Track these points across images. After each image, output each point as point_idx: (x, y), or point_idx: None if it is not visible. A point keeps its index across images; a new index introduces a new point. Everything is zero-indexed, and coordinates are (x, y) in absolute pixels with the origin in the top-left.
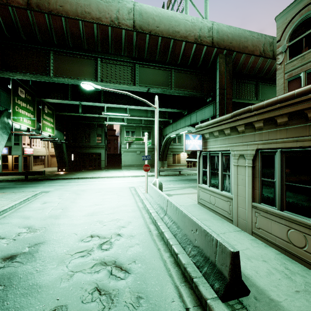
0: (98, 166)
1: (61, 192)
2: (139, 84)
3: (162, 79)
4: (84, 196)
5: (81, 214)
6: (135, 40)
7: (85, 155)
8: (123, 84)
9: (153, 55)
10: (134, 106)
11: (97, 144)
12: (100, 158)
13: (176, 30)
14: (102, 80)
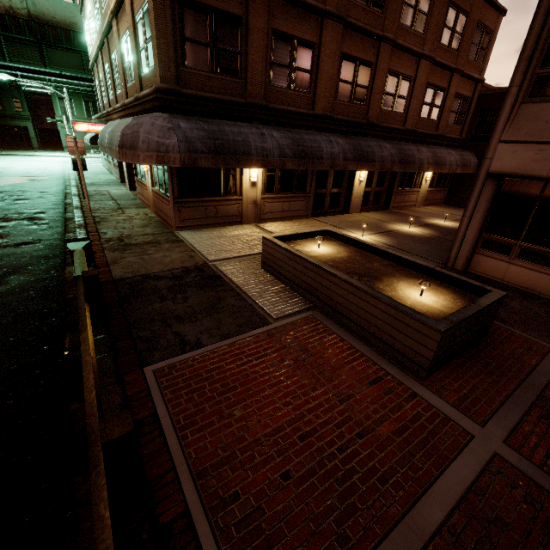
0: (29, 145)
1: (1, 160)
2: (51, 66)
3: (73, 62)
4: (24, 162)
5: (27, 165)
6: (35, 28)
7: (3, 129)
8: (34, 65)
9: (57, 41)
10: (55, 78)
11: (18, 113)
12: (29, 134)
13: (73, 22)
14: (11, 60)
